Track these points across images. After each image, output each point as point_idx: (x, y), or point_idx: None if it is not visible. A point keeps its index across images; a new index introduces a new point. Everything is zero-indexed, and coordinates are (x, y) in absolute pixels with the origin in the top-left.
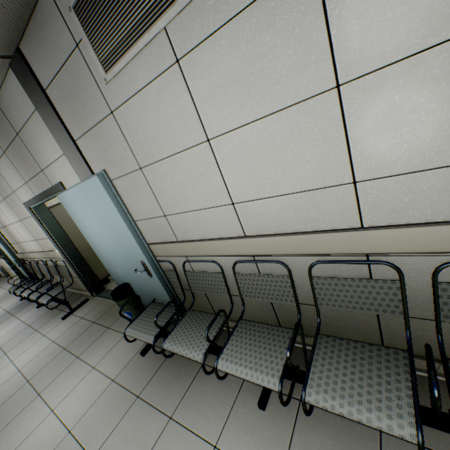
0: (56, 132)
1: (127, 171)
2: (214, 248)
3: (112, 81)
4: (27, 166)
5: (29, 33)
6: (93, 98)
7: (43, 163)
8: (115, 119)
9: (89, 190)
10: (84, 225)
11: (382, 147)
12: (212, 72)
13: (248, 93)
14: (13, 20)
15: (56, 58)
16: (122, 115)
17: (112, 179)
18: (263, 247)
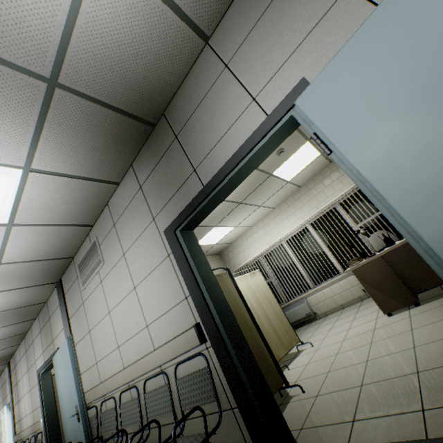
0: (63, 315)
1: (85, 334)
2: (113, 383)
3: (85, 289)
4: (47, 338)
5: (66, 273)
6: (79, 297)
7: (55, 335)
8: (84, 305)
9: (64, 348)
10: (59, 380)
11: (149, 308)
12: (109, 284)
13: (118, 291)
14: (59, 270)
15: (71, 282)
16: (86, 304)
17: (79, 340)
18: (128, 375)
